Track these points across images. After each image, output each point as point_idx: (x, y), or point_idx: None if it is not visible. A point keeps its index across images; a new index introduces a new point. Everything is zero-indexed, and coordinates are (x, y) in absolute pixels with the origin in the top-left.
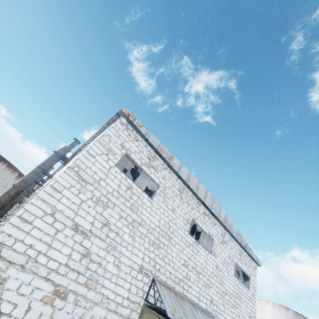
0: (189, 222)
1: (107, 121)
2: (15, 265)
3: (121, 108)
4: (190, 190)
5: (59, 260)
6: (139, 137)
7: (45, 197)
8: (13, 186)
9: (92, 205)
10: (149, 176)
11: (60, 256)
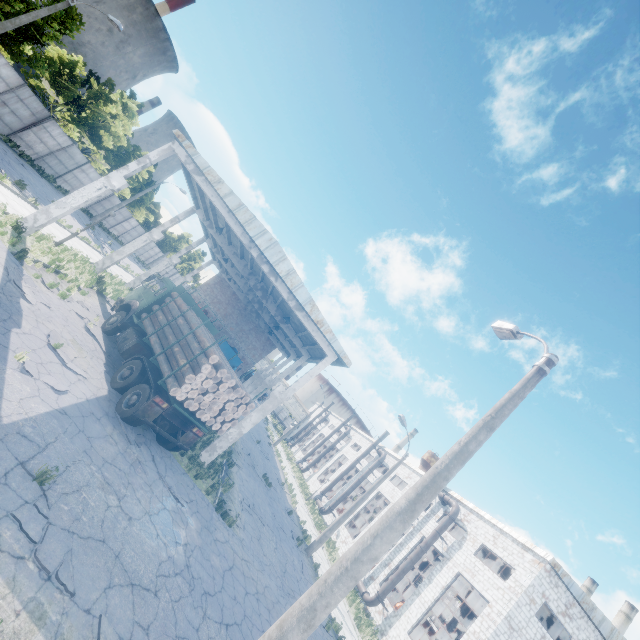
0: None
1: (525, 544)
2: None
3: (549, 560)
4: None
5: None
6: (560, 582)
7: (491, 639)
8: (421, 549)
9: None
10: (562, 625)
11: None
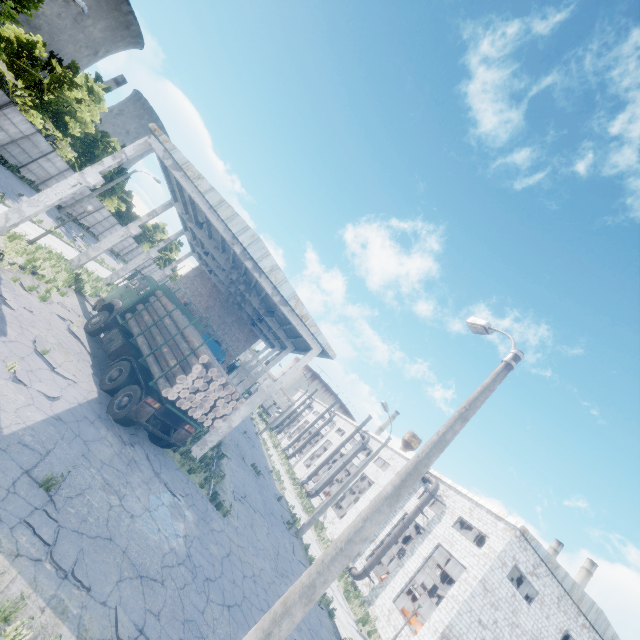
0: (562, 631)
1: (497, 514)
2: (455, 636)
3: (519, 527)
4: (570, 598)
5: (471, 639)
6: (528, 546)
7: (468, 600)
8: (404, 525)
9: (489, 607)
10: (530, 583)
11: (471, 637)
